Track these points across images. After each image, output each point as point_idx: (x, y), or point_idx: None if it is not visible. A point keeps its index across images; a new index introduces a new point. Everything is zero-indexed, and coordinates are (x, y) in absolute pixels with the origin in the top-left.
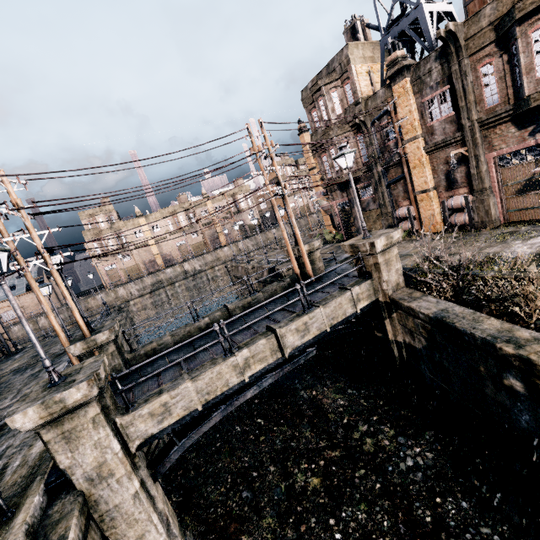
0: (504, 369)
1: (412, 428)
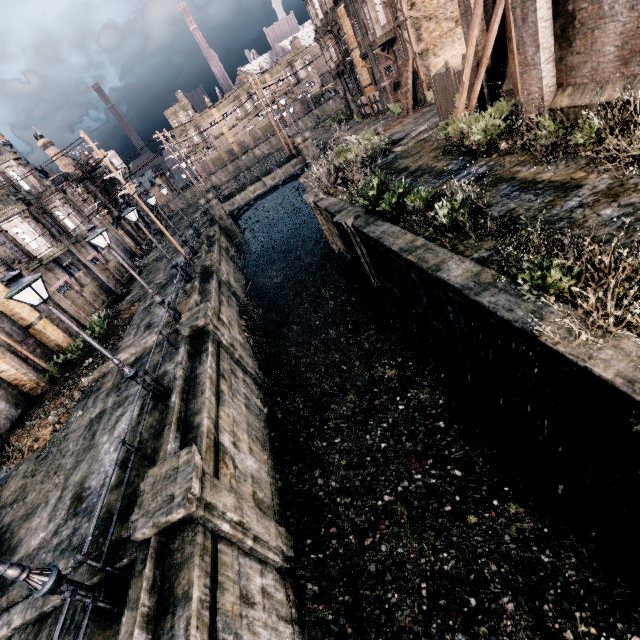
0: None
1: None
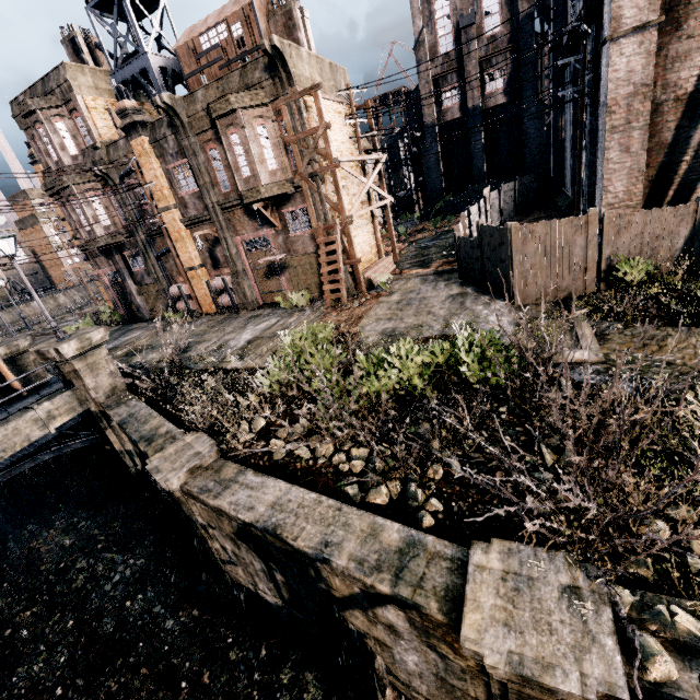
0: None
1: (135, 539)
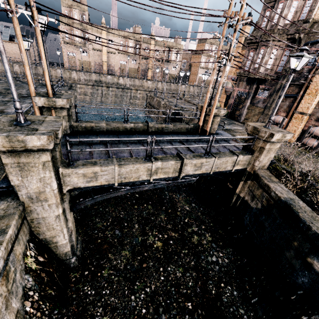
0: (314, 254)
1: (221, 242)
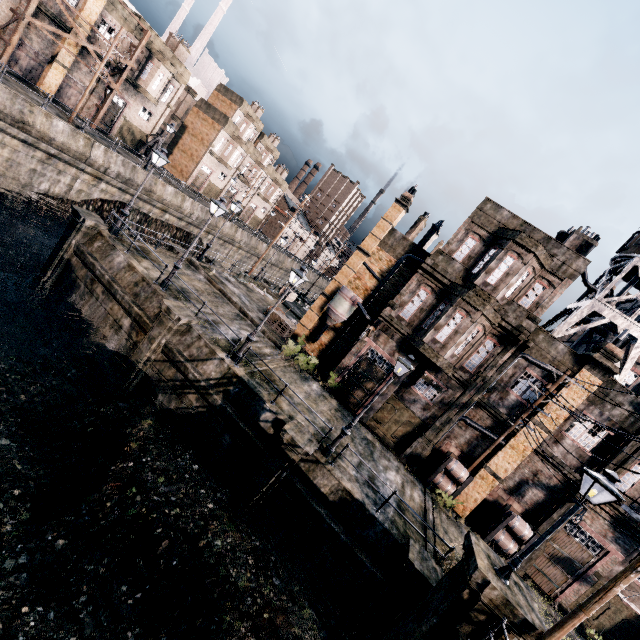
0: None
1: None
